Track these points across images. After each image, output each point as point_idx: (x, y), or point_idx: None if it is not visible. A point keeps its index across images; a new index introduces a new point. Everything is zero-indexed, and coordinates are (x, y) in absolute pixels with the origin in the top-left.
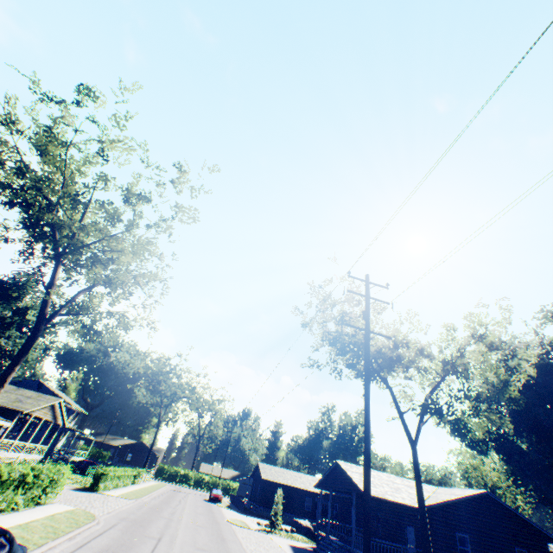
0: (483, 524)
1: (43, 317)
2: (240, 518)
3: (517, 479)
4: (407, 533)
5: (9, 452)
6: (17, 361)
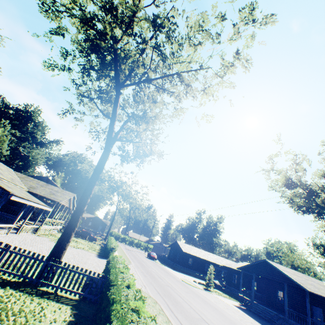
0: None
1: (111, 141)
2: (183, 277)
3: None
4: (313, 310)
5: (48, 226)
6: (97, 177)
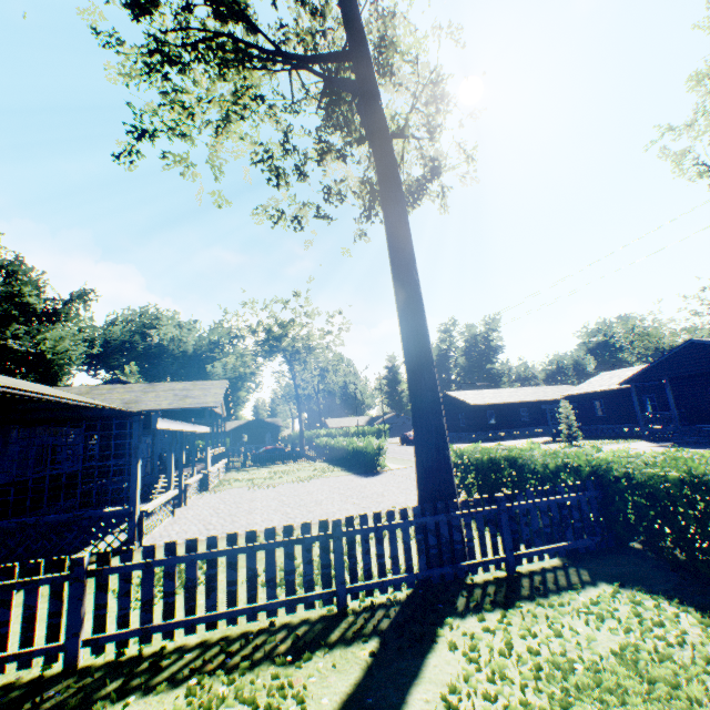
0: None
1: (386, 129)
2: None
3: None
4: None
5: (214, 466)
6: (411, 252)
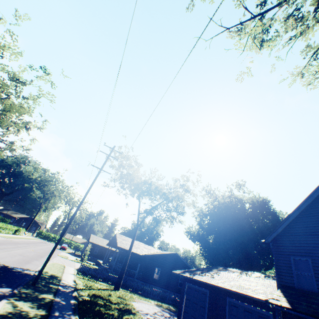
0: (169, 265)
1: None
2: (68, 256)
3: (200, 252)
4: (138, 266)
5: None
6: None
